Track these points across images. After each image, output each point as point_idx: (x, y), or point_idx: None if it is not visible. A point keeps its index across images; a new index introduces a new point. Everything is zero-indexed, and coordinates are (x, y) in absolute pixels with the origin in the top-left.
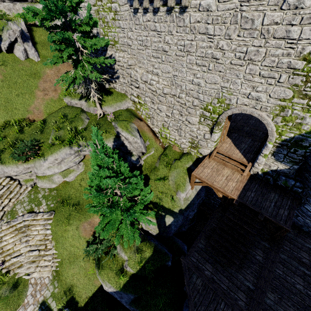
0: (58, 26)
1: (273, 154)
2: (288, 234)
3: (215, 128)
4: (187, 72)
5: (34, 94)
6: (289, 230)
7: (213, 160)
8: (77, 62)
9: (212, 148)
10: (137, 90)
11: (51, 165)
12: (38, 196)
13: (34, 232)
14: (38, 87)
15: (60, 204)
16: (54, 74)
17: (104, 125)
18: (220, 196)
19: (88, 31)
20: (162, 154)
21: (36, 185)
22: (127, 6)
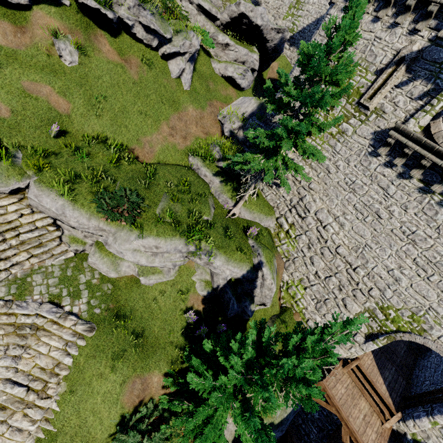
0: (287, 105)
1: None
2: None
3: (380, 339)
4: (392, 257)
5: (159, 124)
6: None
7: (347, 372)
8: (273, 152)
9: (353, 356)
10: (297, 218)
11: (142, 250)
12: (79, 278)
13: (42, 346)
14: (168, 120)
15: (113, 318)
16: (195, 118)
17: (237, 234)
18: (346, 442)
19: (308, 132)
20: (279, 317)
21: (82, 254)
22: (366, 141)
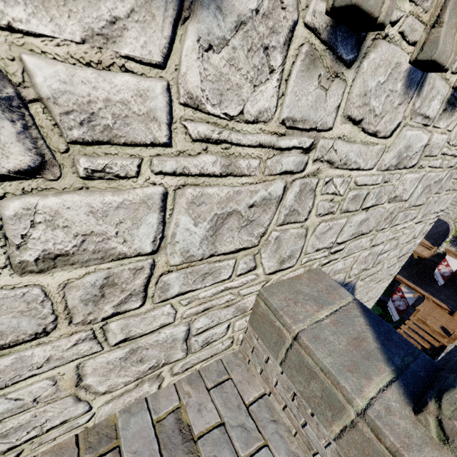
0: None
1: (451, 242)
2: (453, 287)
3: None
4: None
5: None
6: (455, 273)
7: None
8: None
9: None
10: None
11: None
12: None
13: None
14: None
15: None
16: None
17: None
18: (416, 258)
19: None
20: None
21: None
22: None
